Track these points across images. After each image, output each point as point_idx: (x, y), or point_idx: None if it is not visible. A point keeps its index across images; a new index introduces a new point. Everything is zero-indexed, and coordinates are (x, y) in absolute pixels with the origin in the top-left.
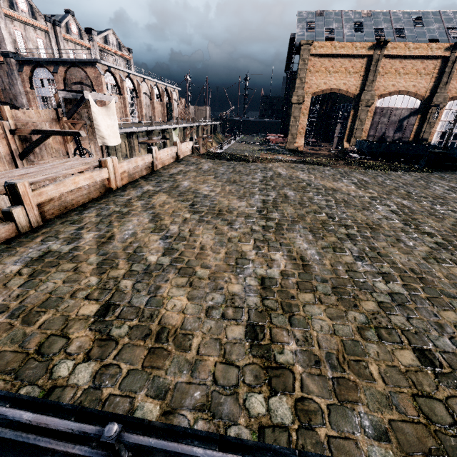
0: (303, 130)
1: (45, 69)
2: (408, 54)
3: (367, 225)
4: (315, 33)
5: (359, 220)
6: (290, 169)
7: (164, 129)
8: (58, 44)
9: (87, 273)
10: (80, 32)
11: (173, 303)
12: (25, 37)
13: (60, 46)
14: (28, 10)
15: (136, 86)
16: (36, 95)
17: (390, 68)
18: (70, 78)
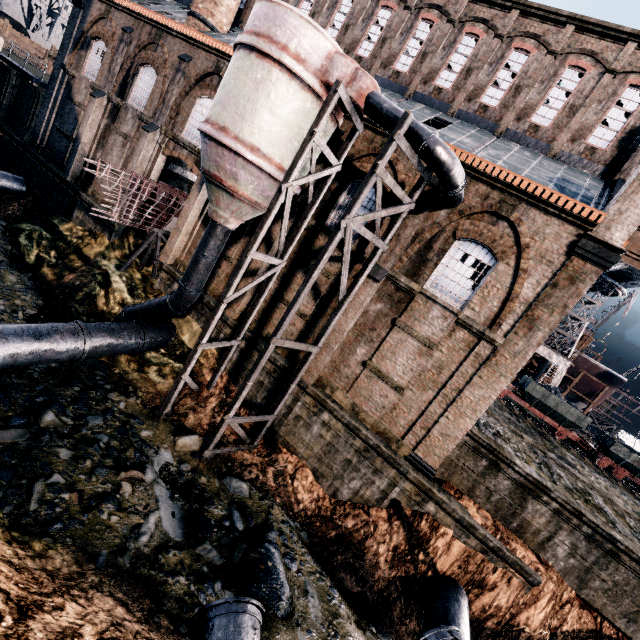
0: None
1: None
2: None
3: None
4: None
5: None
6: None
7: None
8: None
9: None
10: None
11: None
12: None
13: None
14: None
15: None
16: None
17: None
18: None
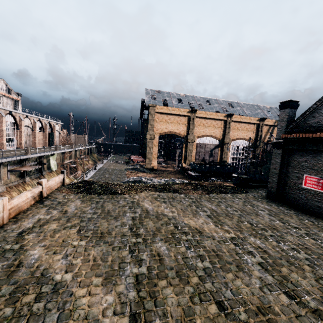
0: (155, 155)
1: None
2: (208, 117)
3: (261, 313)
4: (157, 101)
5: (248, 300)
6: (155, 201)
7: (41, 155)
8: None
9: None
10: None
11: None
12: None
13: None
14: None
15: (17, 120)
16: None
17: (200, 123)
18: None
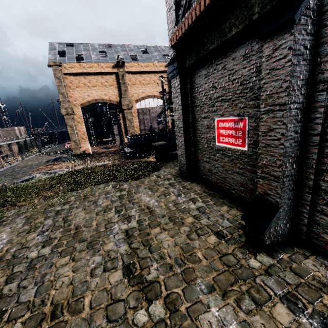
0: (84, 135)
1: None
2: (143, 70)
3: None
4: (67, 57)
5: None
6: None
7: None
8: None
9: None
10: None
11: None
12: None
13: None
14: None
15: None
16: None
17: (136, 81)
18: None
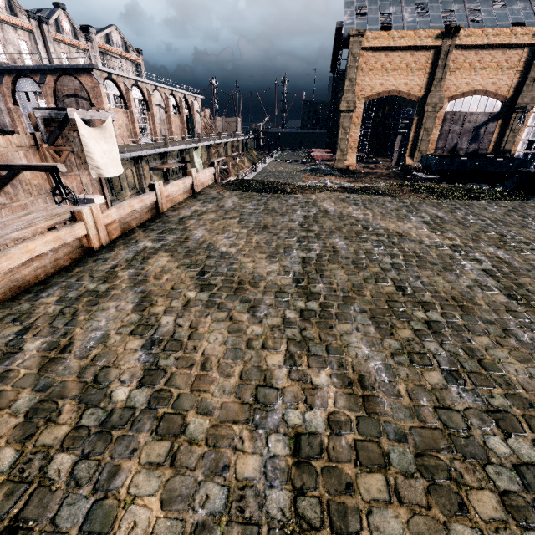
0: (354, 144)
1: (30, 79)
2: (486, 43)
3: (454, 301)
4: (368, 20)
5: (441, 291)
6: (340, 203)
7: (183, 149)
8: (47, 47)
9: (1, 439)
10: (74, 30)
11: (133, 519)
12: (3, 39)
13: (49, 49)
14: (4, 4)
15: (146, 96)
16: (22, 112)
17: (464, 62)
18: (61, 89)
